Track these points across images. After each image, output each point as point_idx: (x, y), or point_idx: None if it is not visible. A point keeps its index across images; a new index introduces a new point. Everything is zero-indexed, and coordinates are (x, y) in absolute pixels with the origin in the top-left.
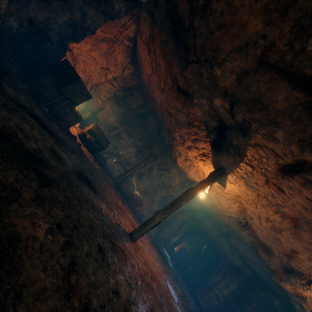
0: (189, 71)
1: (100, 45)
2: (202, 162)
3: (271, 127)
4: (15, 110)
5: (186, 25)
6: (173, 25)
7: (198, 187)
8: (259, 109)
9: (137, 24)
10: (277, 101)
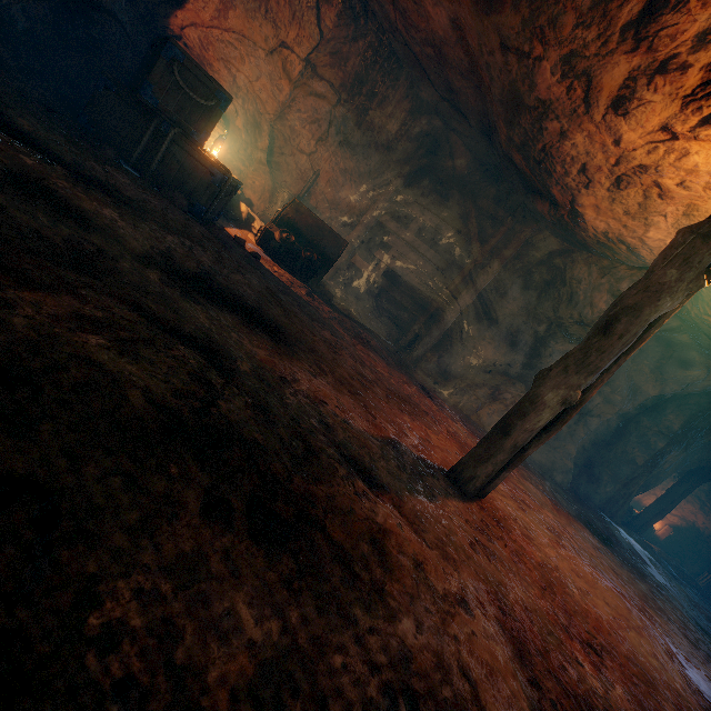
0: None
1: None
2: None
3: None
4: None
5: None
6: None
7: None
8: None
9: None
10: None
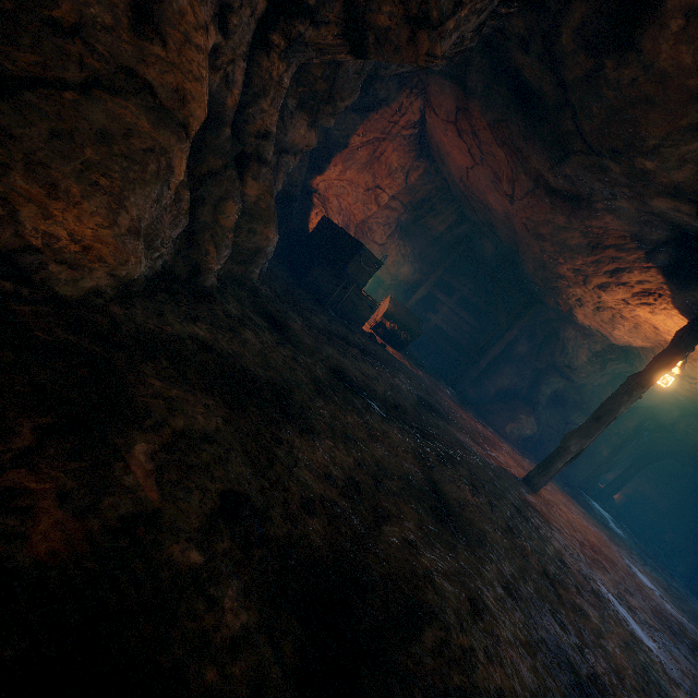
0: (574, 166)
1: (356, 155)
2: (646, 308)
3: None
4: (344, 350)
5: (551, 102)
6: (515, 93)
7: (651, 371)
8: None
9: (423, 96)
10: None
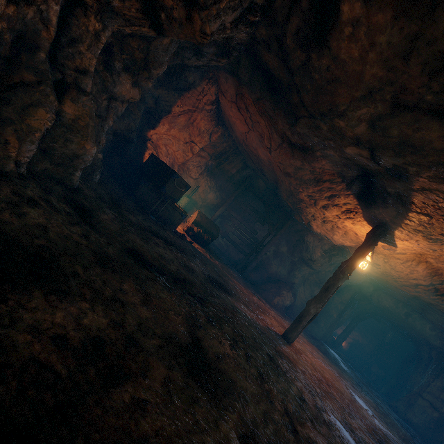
0: (302, 126)
1: (177, 120)
2: (349, 221)
3: (437, 169)
4: (148, 239)
5: (285, 83)
6: (266, 81)
7: (354, 258)
8: (411, 153)
9: (217, 85)
10: (432, 140)
